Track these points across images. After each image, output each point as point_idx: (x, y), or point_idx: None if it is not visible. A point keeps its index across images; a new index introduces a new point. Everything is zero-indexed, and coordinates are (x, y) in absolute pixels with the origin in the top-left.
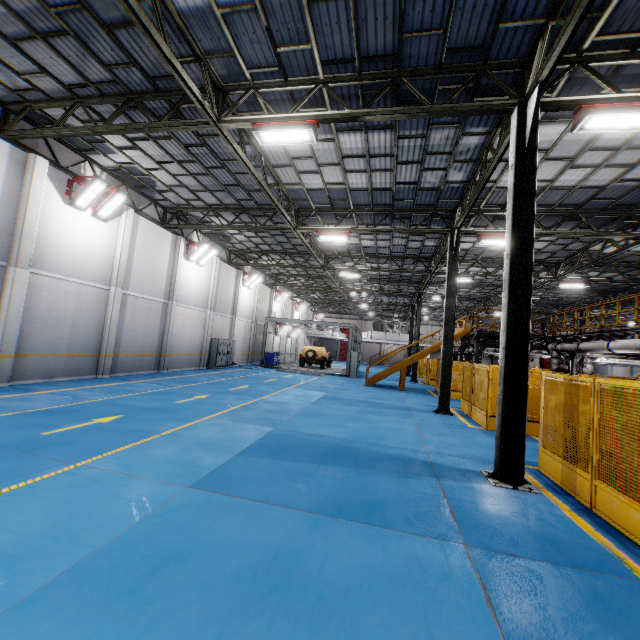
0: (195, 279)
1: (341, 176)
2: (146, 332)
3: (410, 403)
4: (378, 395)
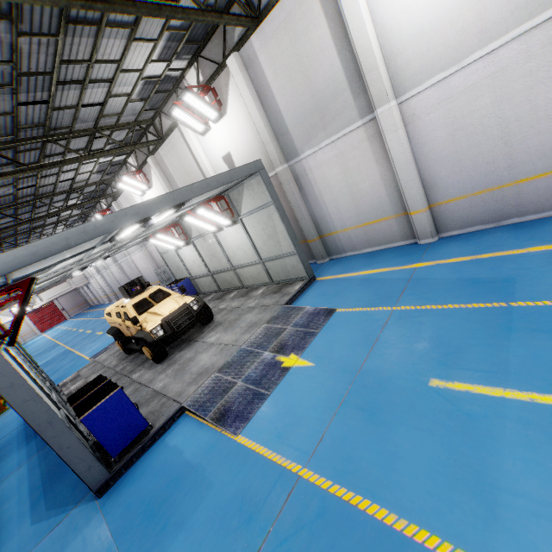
0: None
1: None
2: (136, 276)
3: None
4: None
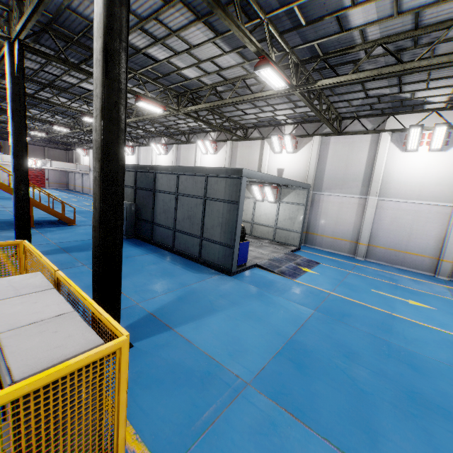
0: (164, 163)
1: (43, 113)
2: None
3: (6, 210)
4: (35, 212)
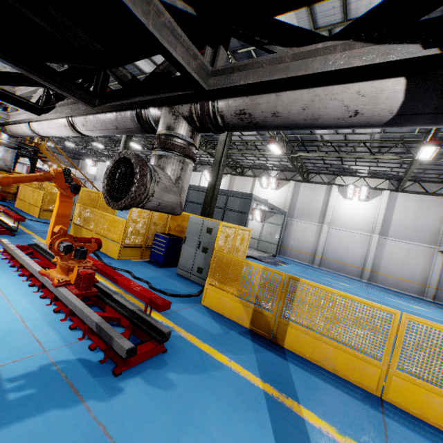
0: None
1: None
2: None
3: None
4: None
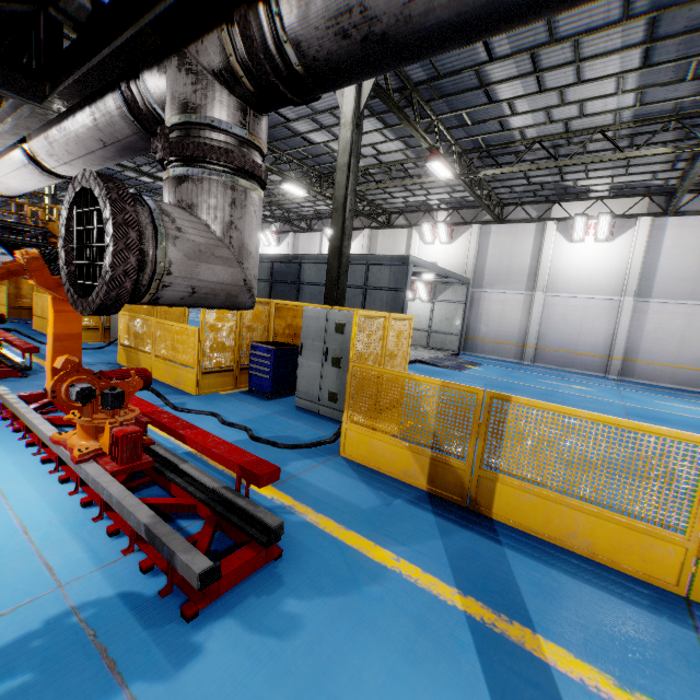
0: None
1: None
2: None
3: None
4: None
